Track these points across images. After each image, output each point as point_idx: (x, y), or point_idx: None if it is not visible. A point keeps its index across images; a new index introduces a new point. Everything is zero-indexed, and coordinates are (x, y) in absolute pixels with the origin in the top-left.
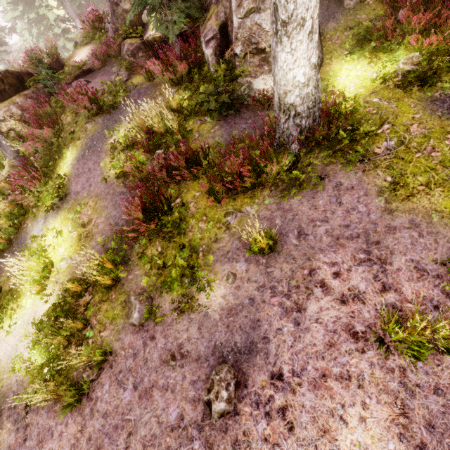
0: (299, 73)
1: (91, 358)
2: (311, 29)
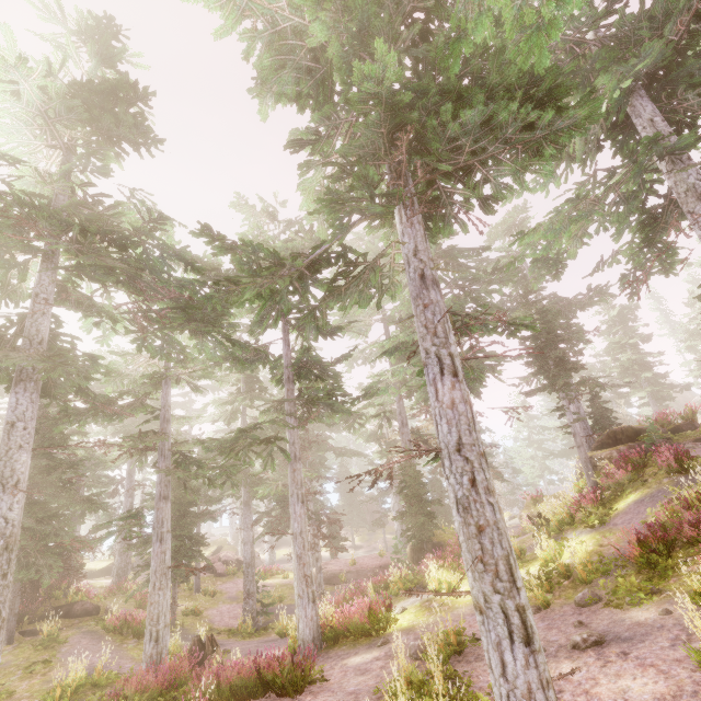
0: None
1: (538, 597)
2: None
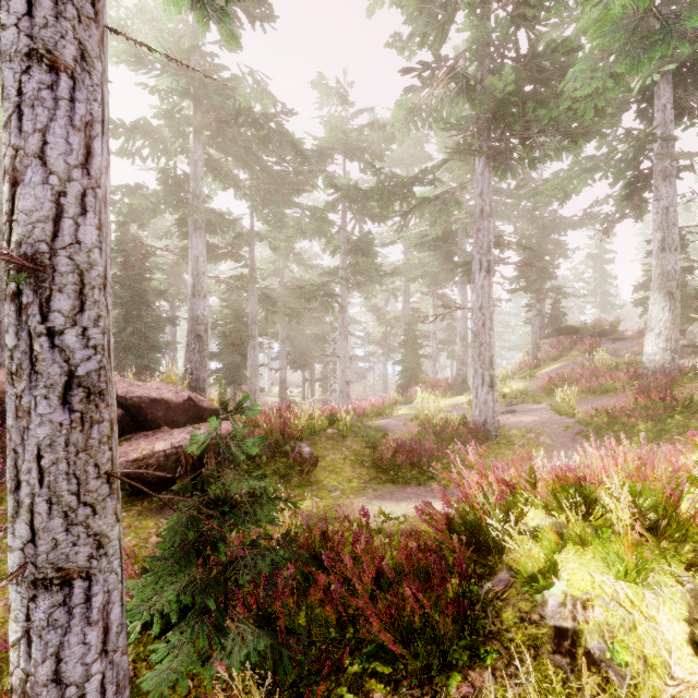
0: (650, 349)
1: None
2: (660, 333)
